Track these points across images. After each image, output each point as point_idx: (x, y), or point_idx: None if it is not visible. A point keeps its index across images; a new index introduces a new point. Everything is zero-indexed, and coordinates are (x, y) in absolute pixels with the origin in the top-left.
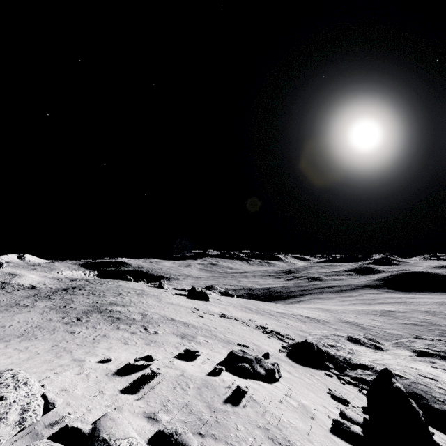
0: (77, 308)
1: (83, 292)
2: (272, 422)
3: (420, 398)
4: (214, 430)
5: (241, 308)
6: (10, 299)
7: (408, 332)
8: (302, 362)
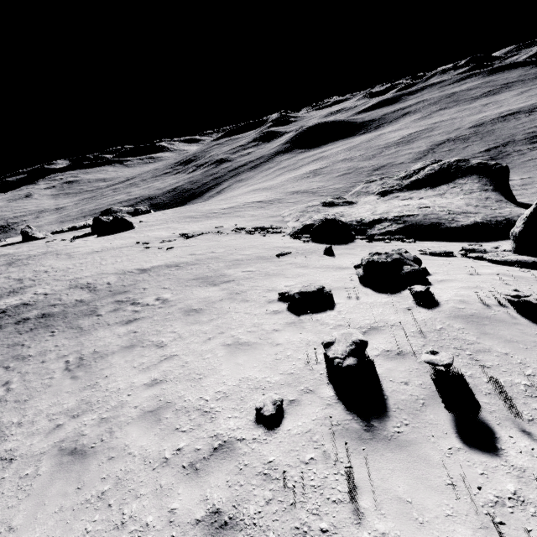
0: None
1: None
2: None
3: (440, 225)
4: None
5: (184, 220)
6: None
7: (347, 182)
8: (333, 242)
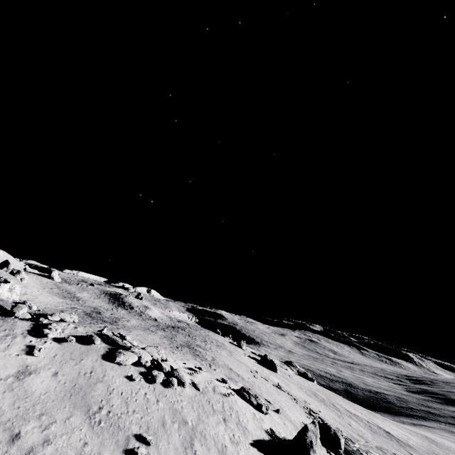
0: (178, 341)
1: (183, 332)
2: (236, 408)
3: None
4: (211, 394)
5: (307, 391)
6: (145, 324)
7: None
8: None
